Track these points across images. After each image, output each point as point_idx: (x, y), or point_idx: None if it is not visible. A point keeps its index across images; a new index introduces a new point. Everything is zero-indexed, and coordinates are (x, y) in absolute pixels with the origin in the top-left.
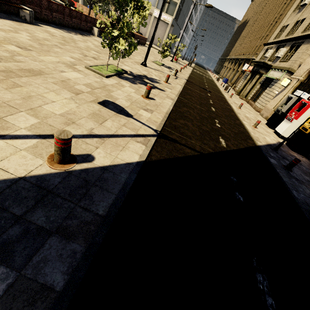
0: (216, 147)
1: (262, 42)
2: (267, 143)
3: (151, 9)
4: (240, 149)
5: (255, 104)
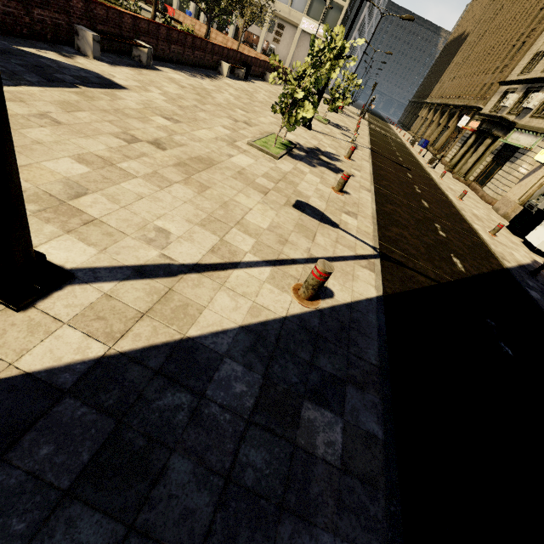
0: (453, 273)
1: (496, 78)
2: (518, 263)
3: (297, 17)
4: (485, 275)
5: (484, 190)
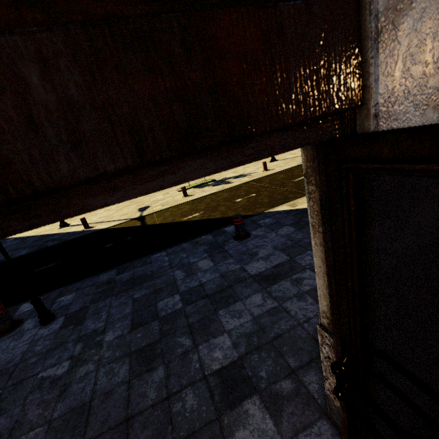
0: (169, 221)
1: None
2: None
3: None
4: (203, 220)
5: None
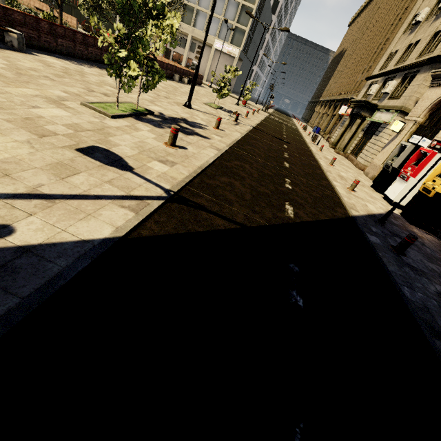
0: (274, 218)
1: (364, 76)
2: (369, 213)
3: (211, 39)
4: (320, 221)
5: (358, 159)
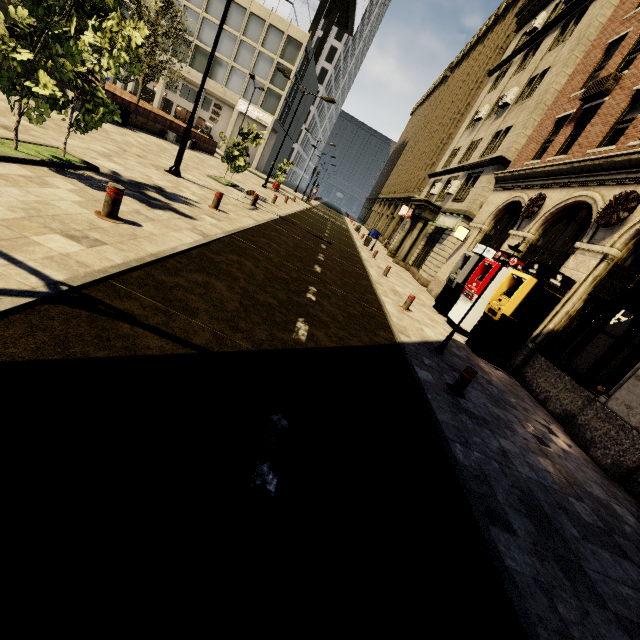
0: (270, 340)
1: (427, 173)
2: (424, 339)
3: (234, 98)
4: (348, 347)
5: (420, 273)
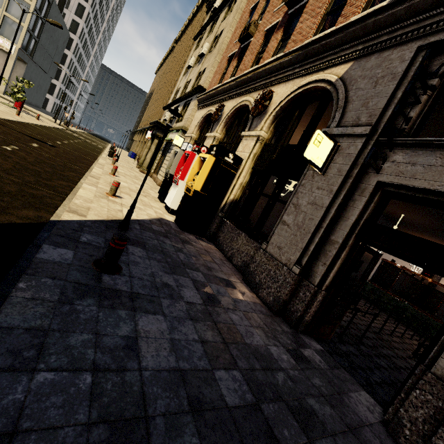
0: None
1: None
2: (111, 218)
3: None
4: None
5: (158, 176)
